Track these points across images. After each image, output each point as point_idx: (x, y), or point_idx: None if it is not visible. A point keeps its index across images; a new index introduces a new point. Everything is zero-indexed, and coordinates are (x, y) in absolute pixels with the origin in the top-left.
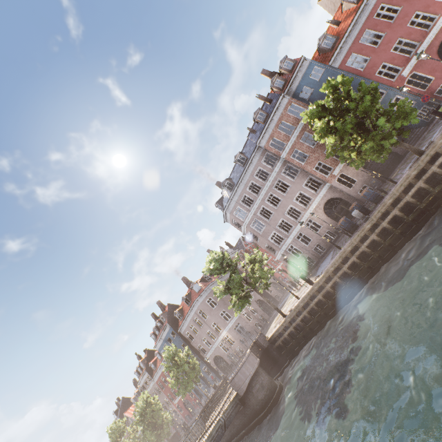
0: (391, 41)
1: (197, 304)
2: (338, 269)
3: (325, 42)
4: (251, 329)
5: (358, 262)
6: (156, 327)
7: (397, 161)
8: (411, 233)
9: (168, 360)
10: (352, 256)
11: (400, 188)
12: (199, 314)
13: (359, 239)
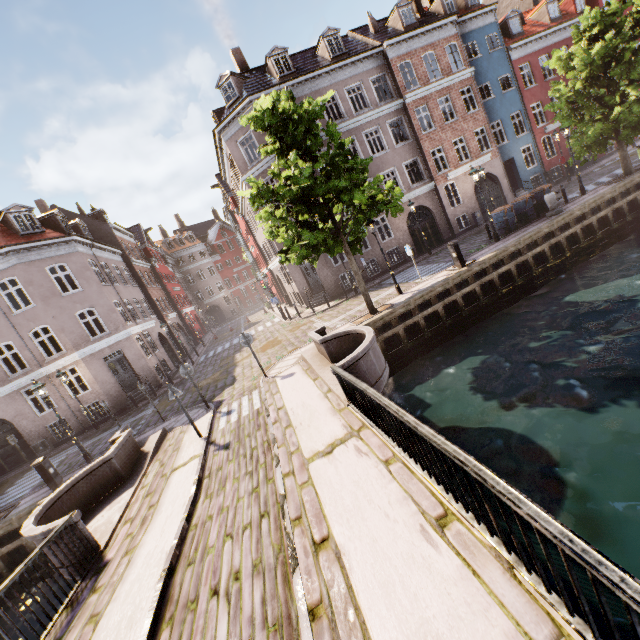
0: None
1: (8, 260)
2: (514, 255)
3: (513, 22)
4: (146, 371)
5: (548, 254)
6: None
7: None
8: (604, 246)
9: None
10: (545, 242)
11: (622, 188)
12: None
13: (561, 225)
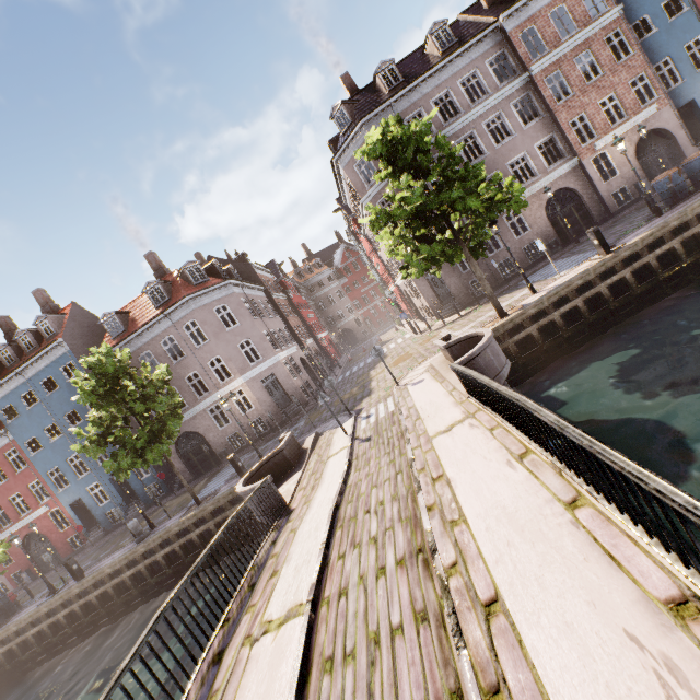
0: None
1: (189, 307)
2: (679, 230)
3: None
4: (294, 391)
5: None
6: (11, 345)
7: None
8: None
9: (102, 379)
10: None
11: None
12: (186, 331)
13: None
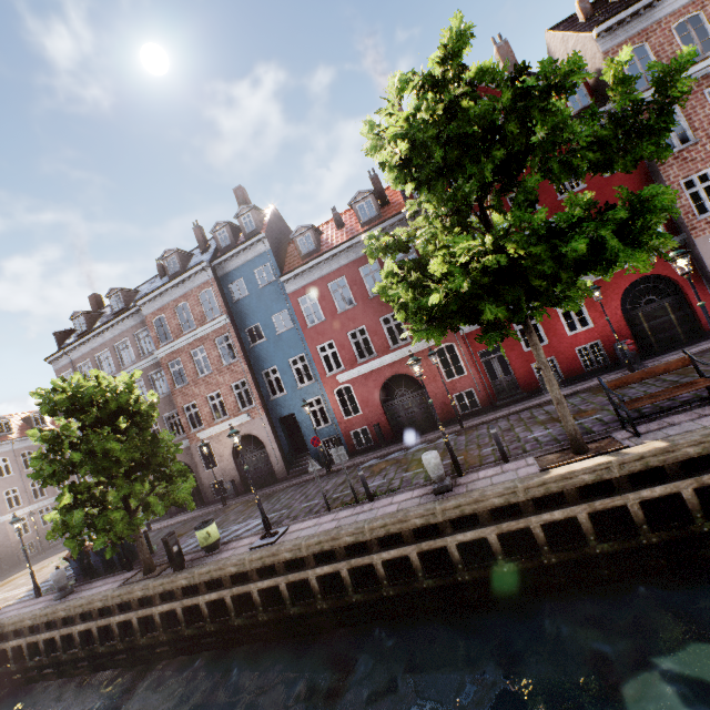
0: (356, 321)
1: None
2: None
3: (304, 239)
4: (7, 551)
5: None
6: None
7: (272, 479)
8: (62, 674)
9: None
10: None
11: (79, 608)
12: None
13: (13, 629)
